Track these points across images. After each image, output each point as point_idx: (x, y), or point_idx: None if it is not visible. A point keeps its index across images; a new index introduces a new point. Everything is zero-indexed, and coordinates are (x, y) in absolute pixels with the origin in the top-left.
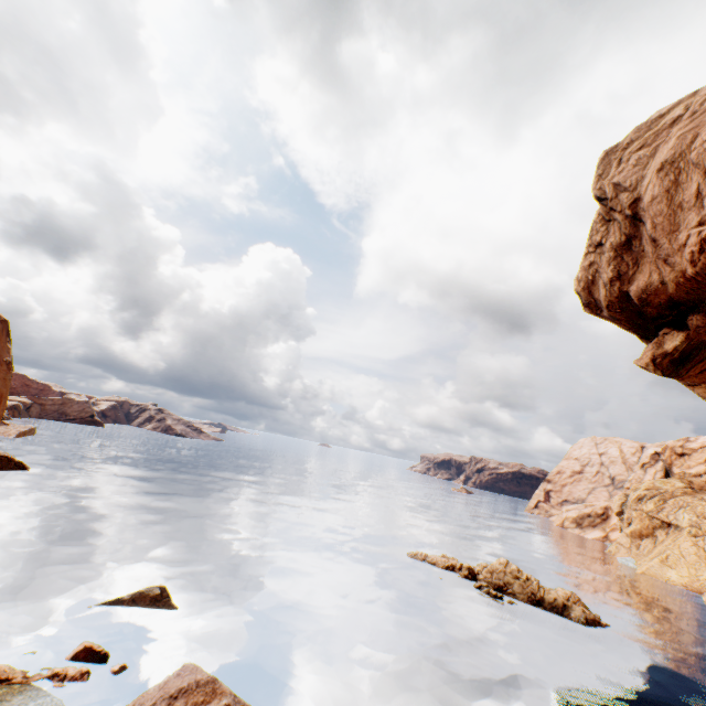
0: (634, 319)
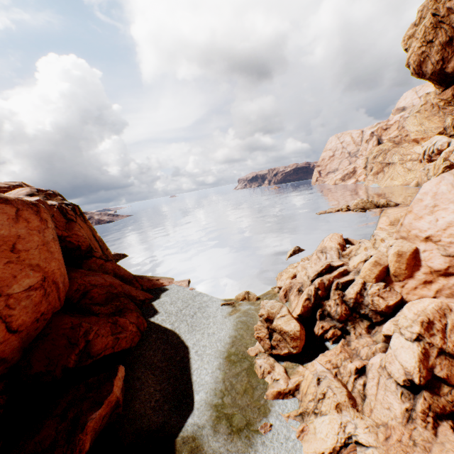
0: (441, 78)
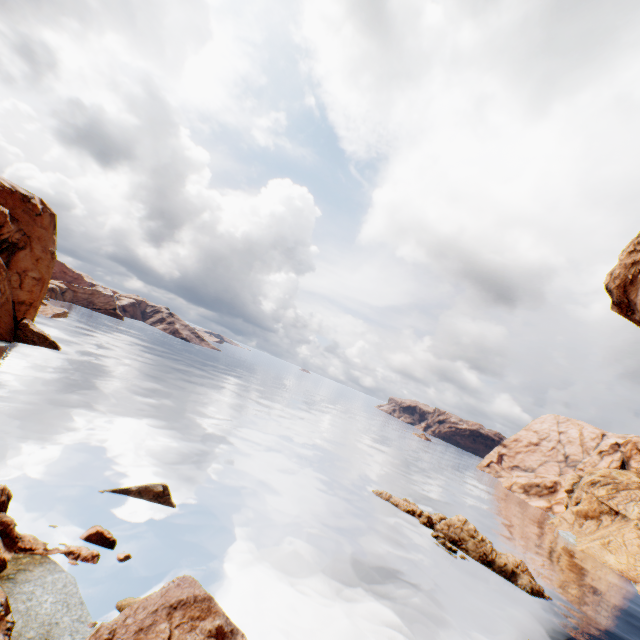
0: None
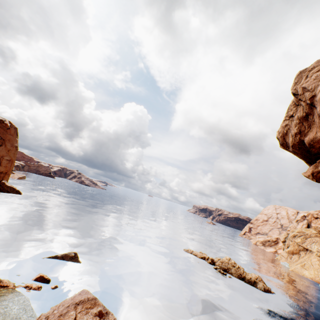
0: (305, 153)
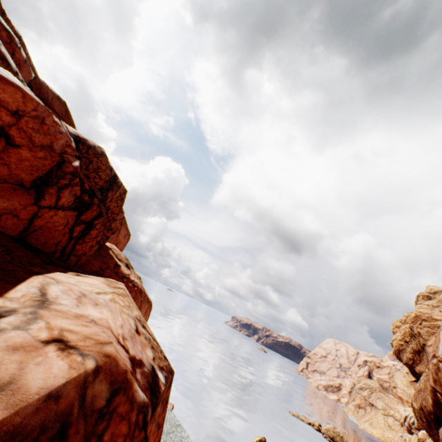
0: (412, 370)
